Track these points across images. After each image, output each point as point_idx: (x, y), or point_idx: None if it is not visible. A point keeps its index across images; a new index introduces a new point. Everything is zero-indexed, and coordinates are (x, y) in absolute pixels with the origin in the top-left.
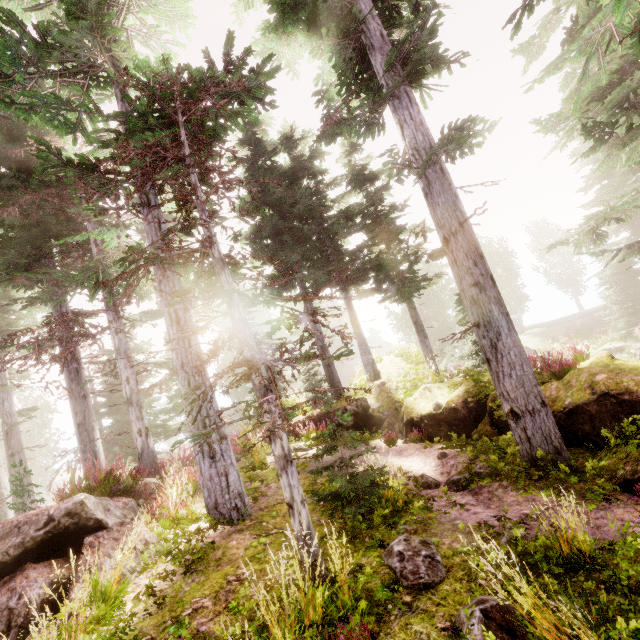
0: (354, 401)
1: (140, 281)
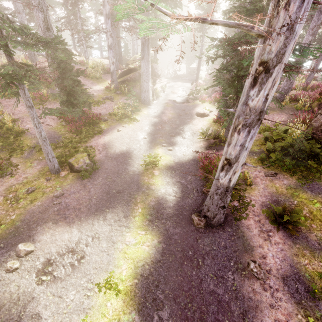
0: (126, 57)
1: None
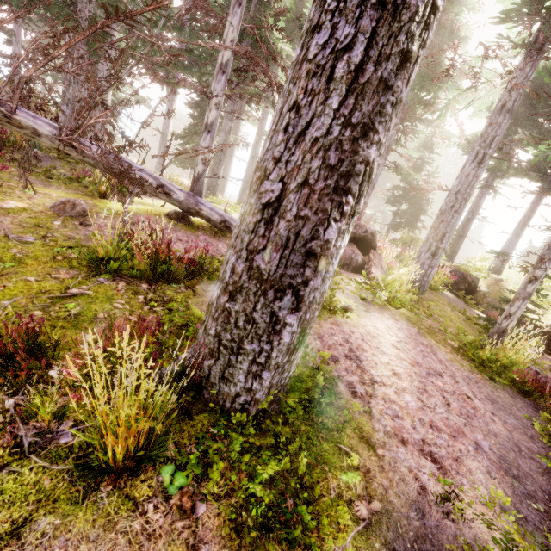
0: (474, 276)
1: (452, 104)
